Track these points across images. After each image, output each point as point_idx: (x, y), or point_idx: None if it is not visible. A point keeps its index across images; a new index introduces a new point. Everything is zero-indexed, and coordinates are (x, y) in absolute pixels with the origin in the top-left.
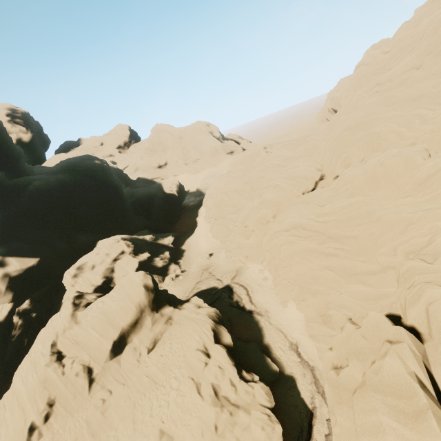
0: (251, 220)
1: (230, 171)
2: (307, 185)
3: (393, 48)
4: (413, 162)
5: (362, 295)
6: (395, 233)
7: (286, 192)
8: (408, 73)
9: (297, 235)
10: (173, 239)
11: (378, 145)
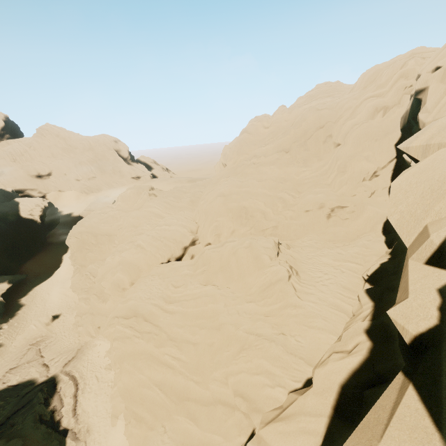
0: (107, 282)
1: (109, 207)
2: (174, 250)
3: (271, 125)
4: (261, 261)
5: (186, 438)
6: (229, 355)
7: (147, 256)
8: (279, 154)
9: (135, 328)
10: (8, 287)
11: (247, 220)
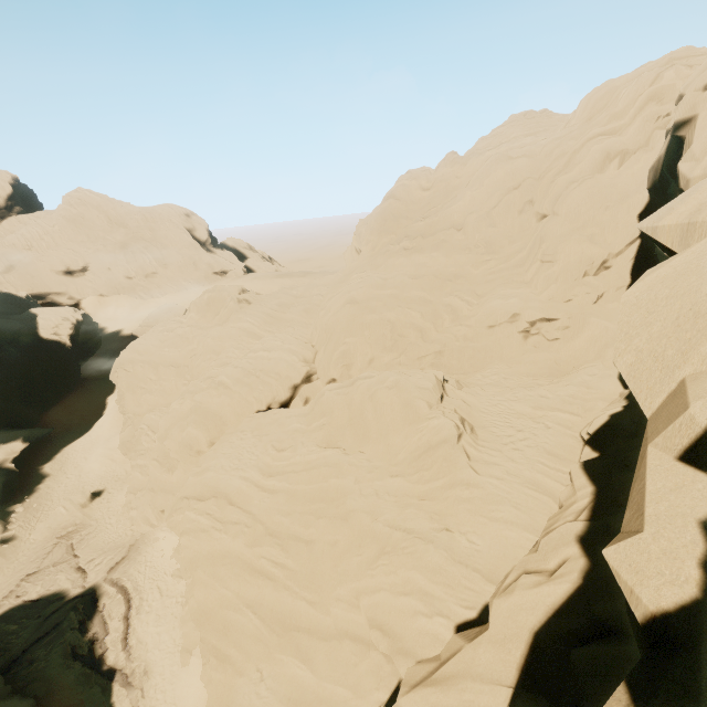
0: (173, 442)
1: (177, 321)
2: (277, 390)
3: (434, 186)
4: (413, 410)
5: (295, 690)
6: (362, 562)
7: (235, 400)
8: (447, 233)
9: (215, 515)
10: (23, 448)
11: (393, 342)
